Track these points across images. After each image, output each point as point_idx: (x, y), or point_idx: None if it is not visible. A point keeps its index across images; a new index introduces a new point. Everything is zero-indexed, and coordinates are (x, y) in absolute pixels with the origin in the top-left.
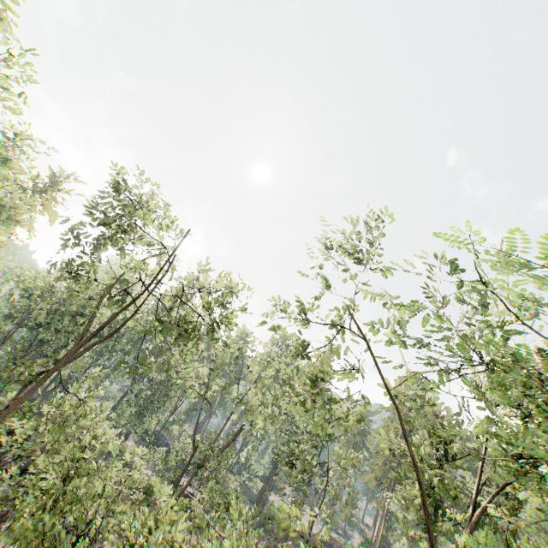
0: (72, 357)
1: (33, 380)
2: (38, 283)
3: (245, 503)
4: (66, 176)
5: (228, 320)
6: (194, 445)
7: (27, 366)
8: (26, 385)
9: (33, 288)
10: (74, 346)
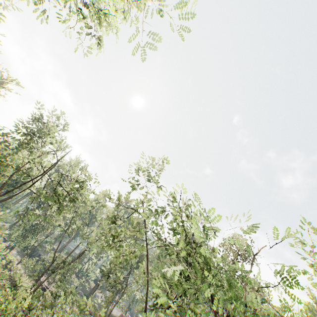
0: None
1: None
2: None
3: (80, 296)
4: (11, 80)
5: None
6: (54, 259)
7: None
8: None
9: None
10: None
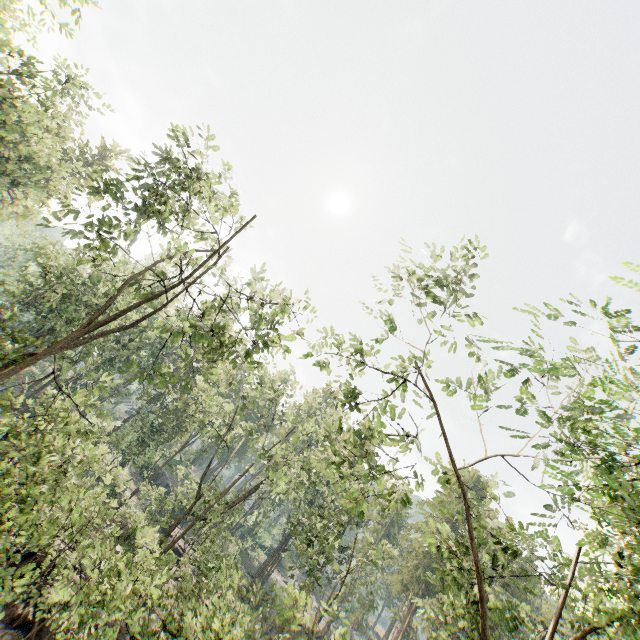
0: (72, 342)
1: (18, 359)
2: (59, 261)
3: None
4: (118, 152)
5: (273, 345)
6: (198, 492)
7: (14, 339)
8: (7, 364)
9: (52, 267)
10: (78, 329)
